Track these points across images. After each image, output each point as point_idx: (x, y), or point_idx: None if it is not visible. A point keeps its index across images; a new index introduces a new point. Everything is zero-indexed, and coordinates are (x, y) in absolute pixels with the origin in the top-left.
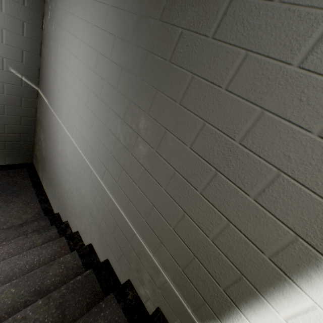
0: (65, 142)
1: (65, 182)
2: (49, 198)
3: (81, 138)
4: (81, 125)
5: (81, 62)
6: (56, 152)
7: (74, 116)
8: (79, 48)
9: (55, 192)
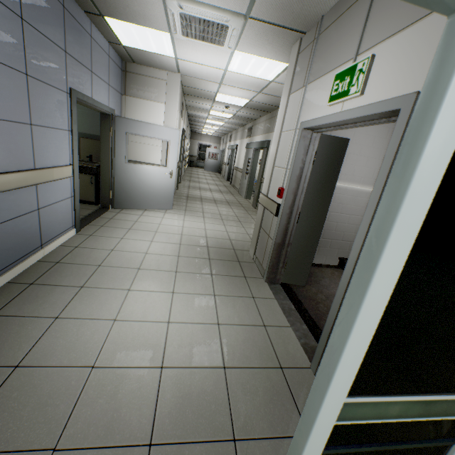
0: (349, 195)
1: (351, 224)
2: (315, 262)
3: (373, 181)
4: (373, 173)
5: (370, 135)
6: (332, 211)
7: (363, 171)
8: (368, 128)
9: (330, 246)
